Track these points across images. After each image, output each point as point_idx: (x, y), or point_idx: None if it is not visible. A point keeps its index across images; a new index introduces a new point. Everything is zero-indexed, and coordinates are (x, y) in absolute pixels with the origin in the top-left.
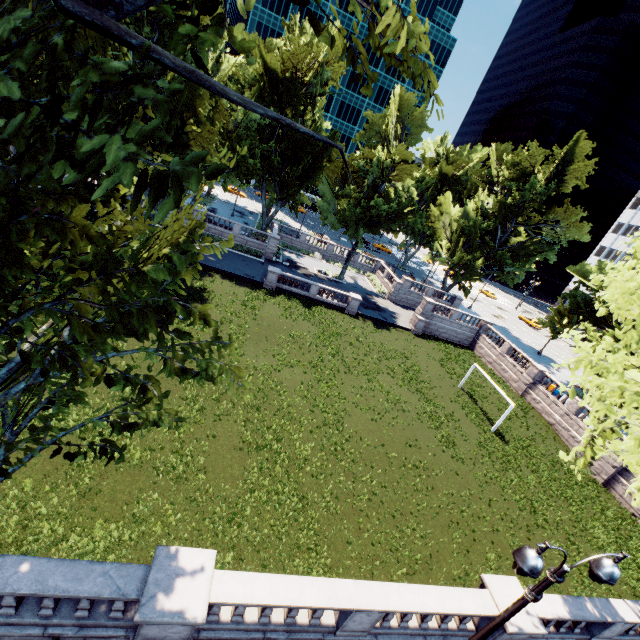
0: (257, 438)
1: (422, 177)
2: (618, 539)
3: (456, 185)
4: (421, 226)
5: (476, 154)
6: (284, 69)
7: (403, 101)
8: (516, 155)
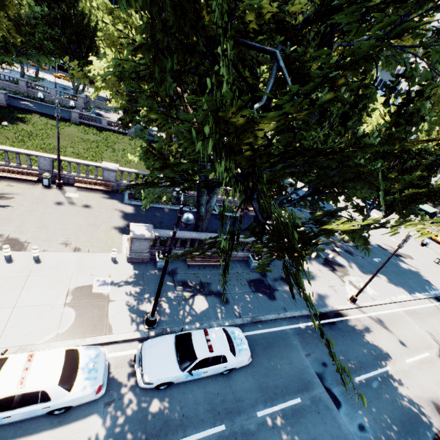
0: None
1: None
2: None
3: None
4: None
5: None
6: None
7: None
8: None
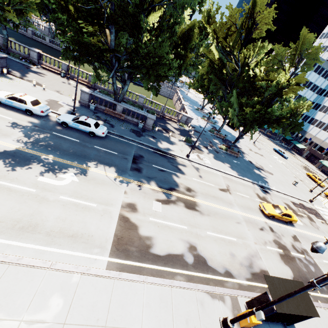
0: None
1: None
2: None
3: None
4: None
5: None
6: None
7: None
8: None
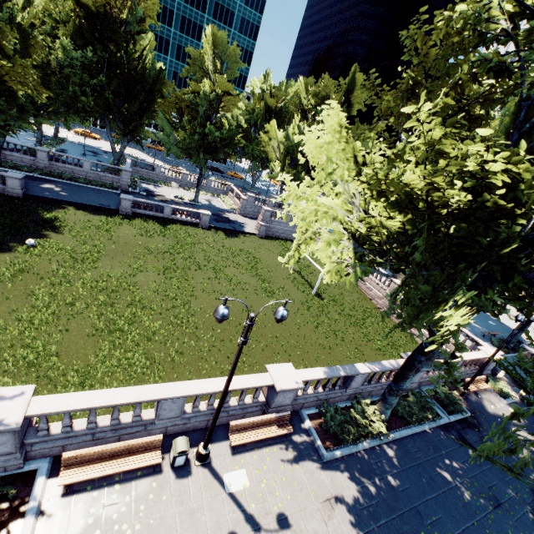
0: (110, 325)
1: (252, 110)
2: (389, 342)
3: (280, 115)
4: (259, 152)
5: (292, 88)
6: (97, 6)
7: (217, 39)
8: (318, 87)
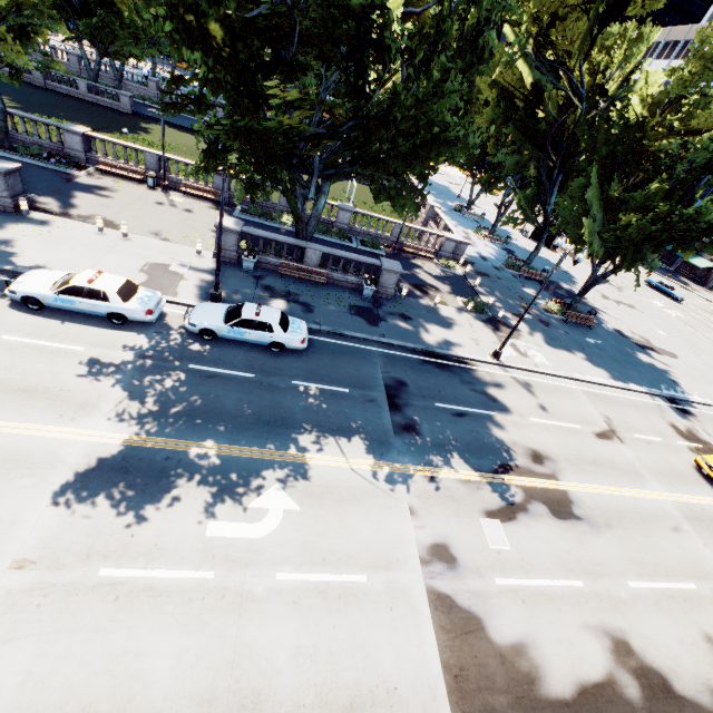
0: None
1: None
2: None
3: None
4: None
5: None
6: None
7: None
8: None
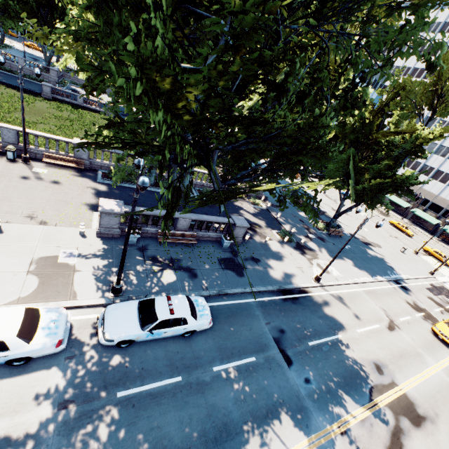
0: None
1: None
2: None
3: None
4: None
5: None
6: None
7: None
8: None
